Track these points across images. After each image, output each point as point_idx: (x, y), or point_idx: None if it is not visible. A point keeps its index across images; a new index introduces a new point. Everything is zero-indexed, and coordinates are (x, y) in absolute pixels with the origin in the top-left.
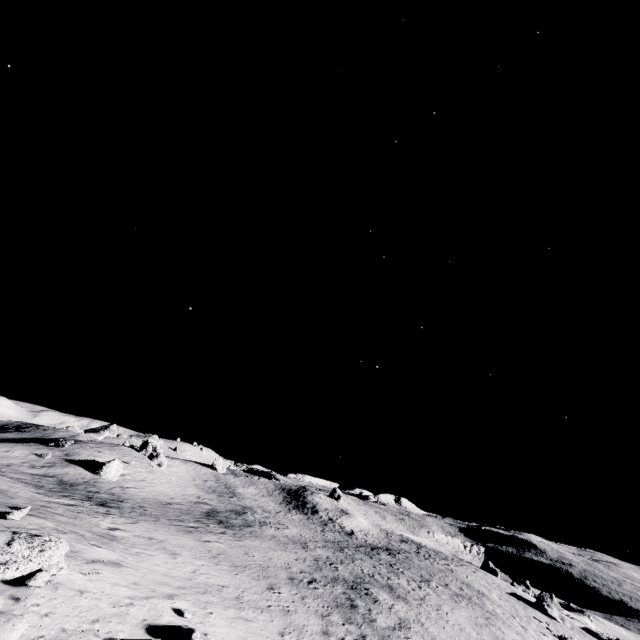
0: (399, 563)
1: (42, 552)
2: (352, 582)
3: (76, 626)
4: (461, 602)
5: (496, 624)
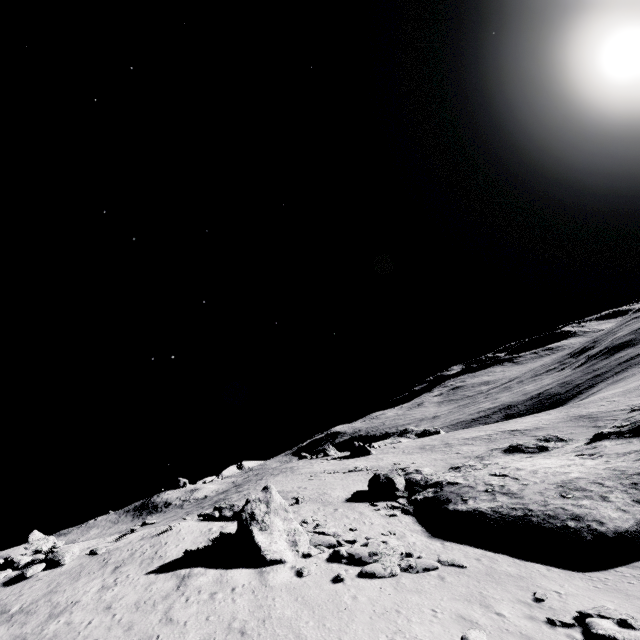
0: (243, 484)
1: (48, 540)
2: (214, 502)
3: (92, 545)
4: (280, 474)
5: (297, 471)
